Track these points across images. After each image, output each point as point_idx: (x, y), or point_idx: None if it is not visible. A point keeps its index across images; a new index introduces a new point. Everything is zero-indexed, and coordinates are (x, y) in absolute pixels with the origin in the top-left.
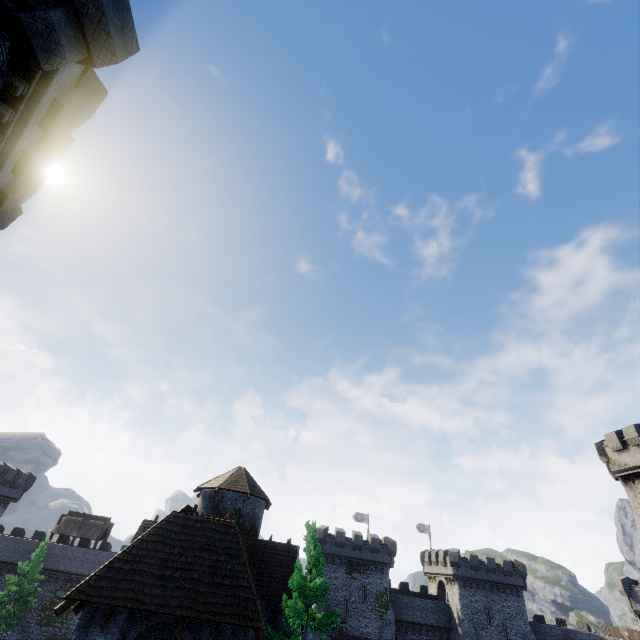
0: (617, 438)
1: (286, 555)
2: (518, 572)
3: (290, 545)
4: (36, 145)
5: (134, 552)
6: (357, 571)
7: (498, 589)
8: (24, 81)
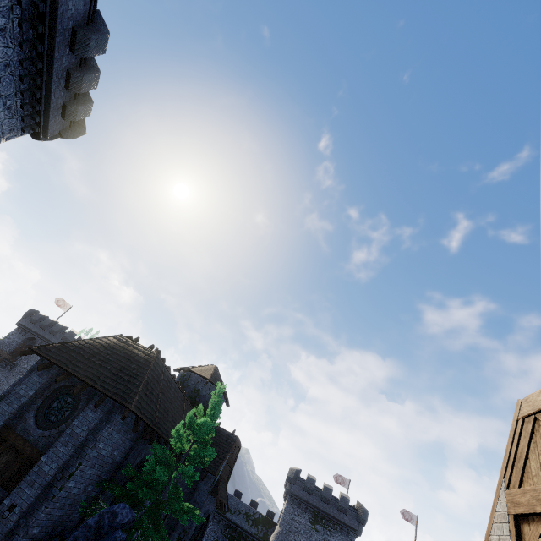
0: None
1: (225, 439)
2: None
3: (231, 434)
4: (75, 69)
5: (82, 343)
6: (321, 524)
7: None
8: (43, 3)
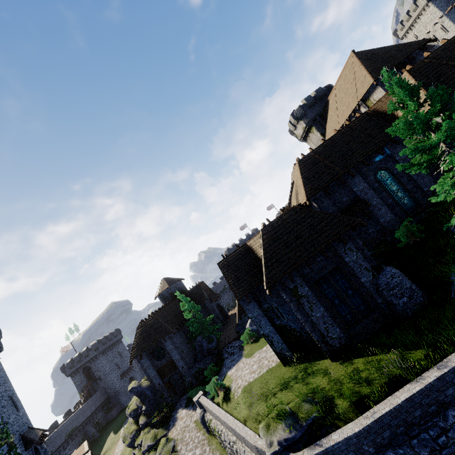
0: (291, 125)
1: (197, 289)
2: None
3: (196, 285)
4: None
5: (135, 343)
6: None
7: None
8: None
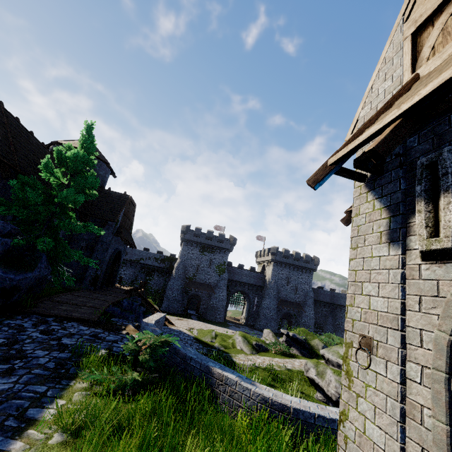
0: None
1: (118, 198)
2: (314, 262)
3: (123, 194)
4: None
5: None
6: (207, 251)
7: (298, 269)
8: None
